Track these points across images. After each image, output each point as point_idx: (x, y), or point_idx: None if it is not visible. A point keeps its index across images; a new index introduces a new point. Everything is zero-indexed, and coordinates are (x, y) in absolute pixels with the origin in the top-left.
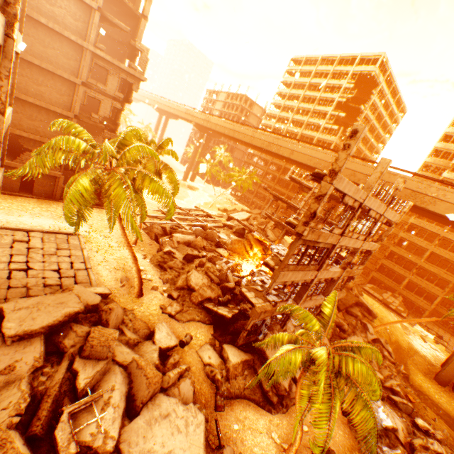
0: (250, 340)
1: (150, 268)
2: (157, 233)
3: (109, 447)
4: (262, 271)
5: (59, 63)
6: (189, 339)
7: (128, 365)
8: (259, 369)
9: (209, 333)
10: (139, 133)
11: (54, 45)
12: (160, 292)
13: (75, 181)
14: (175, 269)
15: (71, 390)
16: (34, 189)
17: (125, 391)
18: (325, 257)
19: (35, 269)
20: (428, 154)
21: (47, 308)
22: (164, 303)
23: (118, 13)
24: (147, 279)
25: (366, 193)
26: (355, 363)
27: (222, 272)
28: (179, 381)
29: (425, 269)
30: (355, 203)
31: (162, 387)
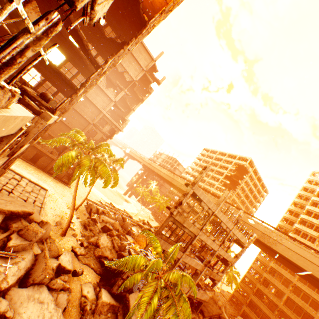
0: (123, 294)
1: (78, 224)
2: (92, 208)
3: (3, 285)
4: (150, 250)
5: (87, 113)
6: (80, 271)
7: (38, 254)
8: (120, 316)
9: (96, 279)
10: (109, 146)
11: (89, 107)
12: (77, 238)
13: (69, 151)
14: (93, 231)
15: (1, 247)
16: (38, 161)
17: (28, 266)
18: (190, 243)
19: (14, 194)
20: (280, 219)
21: (16, 204)
22: (76, 246)
23: (123, 106)
24: (73, 228)
25: (216, 206)
26: (173, 273)
27: (123, 245)
28: (60, 291)
29: (285, 313)
30: (209, 210)
31: (48, 285)
